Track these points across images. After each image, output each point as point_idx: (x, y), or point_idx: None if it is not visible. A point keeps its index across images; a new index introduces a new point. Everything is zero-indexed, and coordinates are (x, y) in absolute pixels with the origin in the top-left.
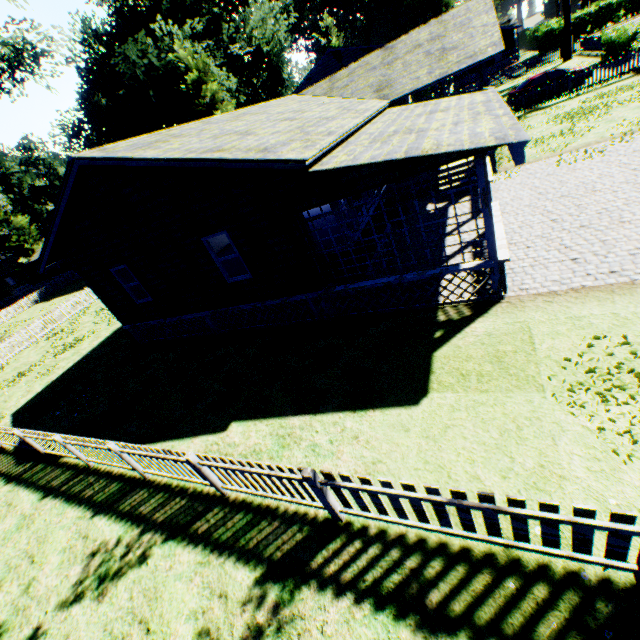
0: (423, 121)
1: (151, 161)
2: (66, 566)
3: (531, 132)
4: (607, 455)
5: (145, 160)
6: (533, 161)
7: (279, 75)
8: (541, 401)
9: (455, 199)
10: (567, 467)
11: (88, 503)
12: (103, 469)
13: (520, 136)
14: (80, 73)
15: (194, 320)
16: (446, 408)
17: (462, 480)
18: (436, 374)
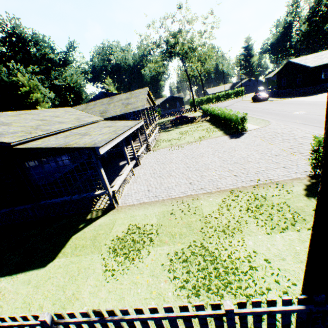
0: (97, 130)
1: None
2: None
3: (171, 136)
4: (101, 283)
5: None
6: (164, 148)
7: (80, 96)
8: (96, 258)
9: (132, 160)
10: (83, 292)
11: None
12: None
13: (101, 144)
14: None
15: None
16: (57, 267)
17: (34, 310)
18: (66, 248)
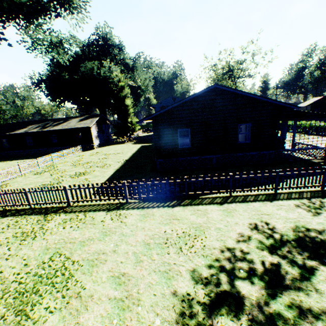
0: None
1: (248, 94)
2: (291, 211)
3: None
4: None
5: (247, 93)
6: None
7: (139, 98)
8: None
9: None
10: None
11: (258, 200)
12: (241, 194)
13: None
14: (51, 62)
15: (204, 159)
16: None
17: None
18: None
